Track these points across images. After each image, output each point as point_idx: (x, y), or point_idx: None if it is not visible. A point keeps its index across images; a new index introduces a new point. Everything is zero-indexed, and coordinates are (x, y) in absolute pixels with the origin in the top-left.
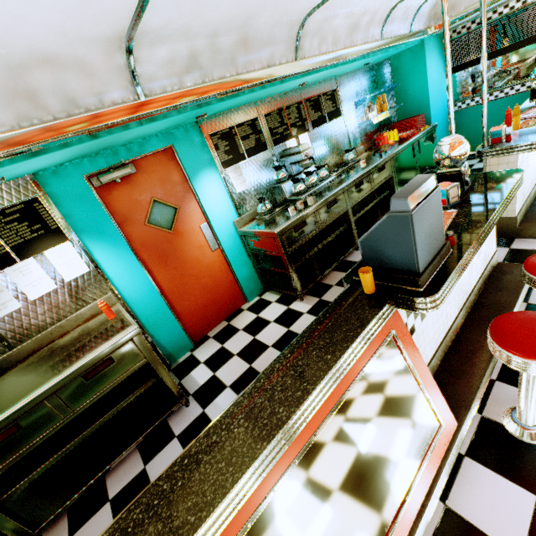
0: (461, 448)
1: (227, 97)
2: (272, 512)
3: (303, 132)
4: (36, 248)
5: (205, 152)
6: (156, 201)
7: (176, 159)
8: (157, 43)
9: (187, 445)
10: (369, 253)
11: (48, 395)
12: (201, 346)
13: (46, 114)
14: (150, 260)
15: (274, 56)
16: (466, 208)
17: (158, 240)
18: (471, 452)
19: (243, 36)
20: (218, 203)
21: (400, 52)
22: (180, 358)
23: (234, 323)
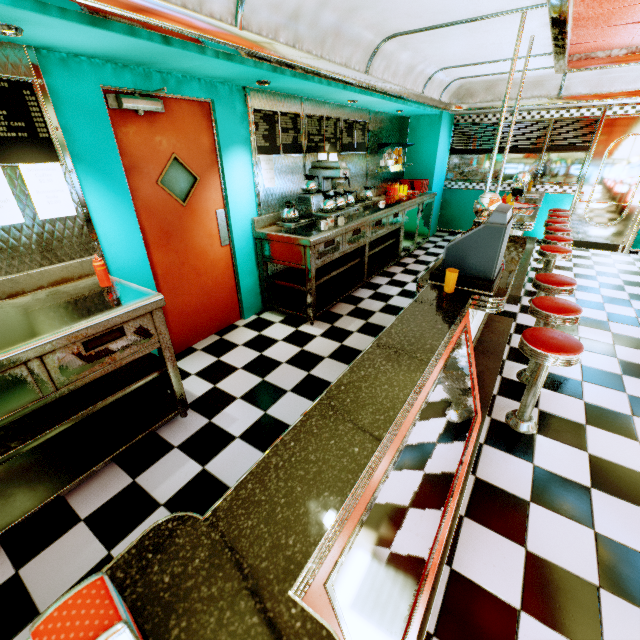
0: (480, 439)
1: (299, 75)
2: (413, 435)
3: (334, 152)
4: (8, 154)
5: (244, 126)
6: (175, 159)
7: (210, 119)
8: None
9: (195, 454)
10: (452, 259)
11: (34, 357)
12: (186, 357)
13: None
14: (151, 230)
15: (352, 58)
16: None
17: (167, 210)
18: (488, 441)
19: (341, 21)
20: (242, 191)
21: (421, 115)
22: None
23: (230, 338)
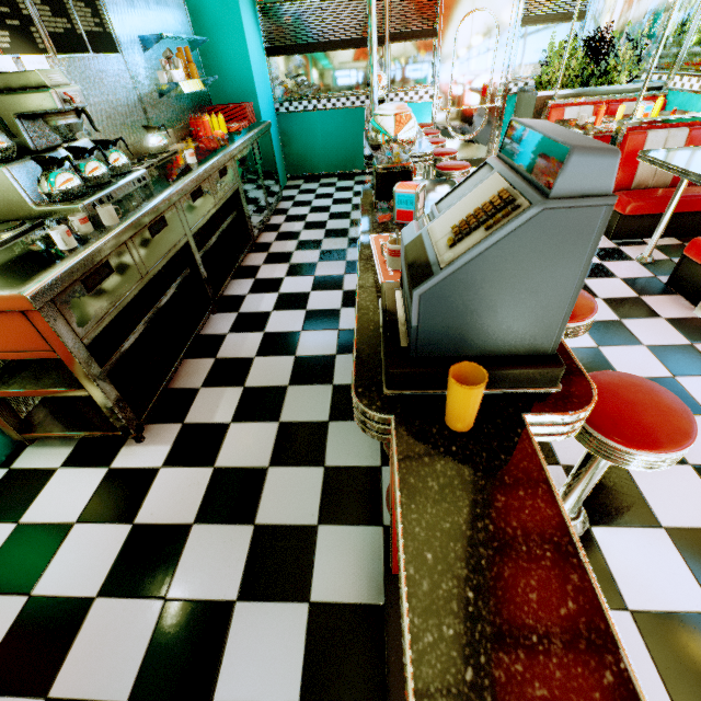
0: None
1: None
2: None
3: (32, 51)
4: None
5: None
6: None
7: None
8: None
9: None
10: (440, 323)
11: None
12: None
13: None
14: None
15: None
16: None
17: None
18: None
19: None
20: None
21: None
22: None
23: None
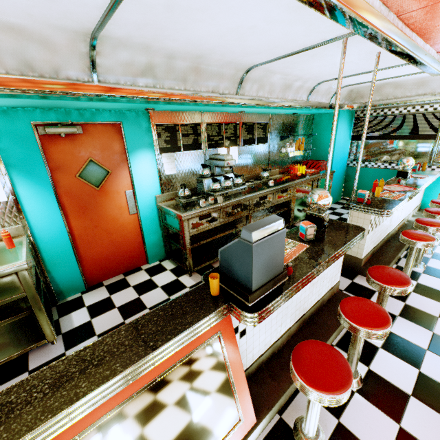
0: None
1: (174, 103)
2: None
3: (234, 145)
4: None
5: (148, 135)
6: (92, 161)
7: (121, 134)
8: (119, 47)
9: None
10: (224, 262)
11: None
12: (92, 291)
13: (0, 67)
14: (70, 206)
15: (219, 86)
16: (316, 246)
17: (83, 193)
18: None
19: (196, 65)
20: (147, 177)
21: (322, 113)
22: (70, 296)
23: (129, 279)
